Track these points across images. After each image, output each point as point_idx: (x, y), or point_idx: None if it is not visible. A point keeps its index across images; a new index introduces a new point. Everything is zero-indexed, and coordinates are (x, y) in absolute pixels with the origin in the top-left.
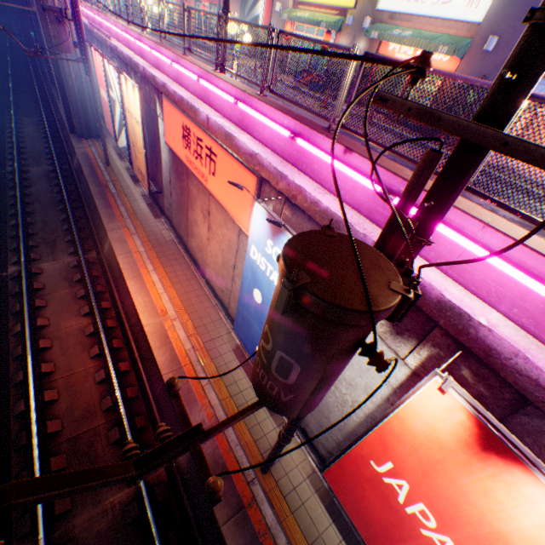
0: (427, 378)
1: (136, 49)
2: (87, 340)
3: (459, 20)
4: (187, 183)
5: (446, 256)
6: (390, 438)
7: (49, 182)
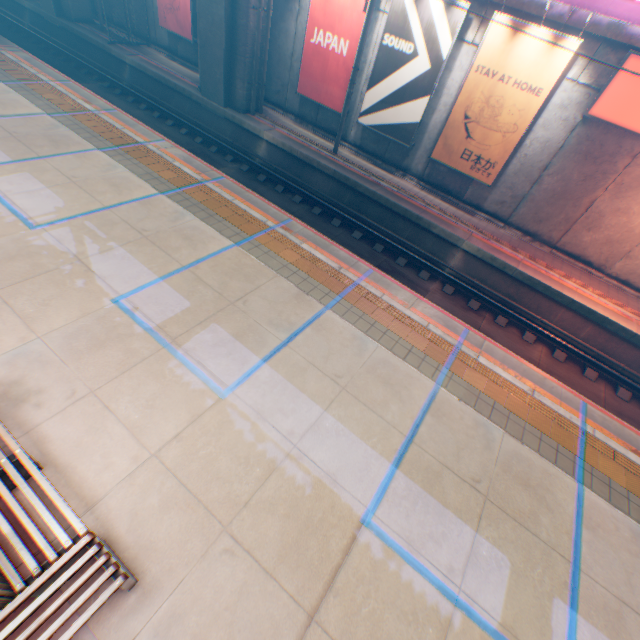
0: None
1: None
2: (566, 366)
3: None
4: (624, 166)
5: None
6: None
7: (268, 188)
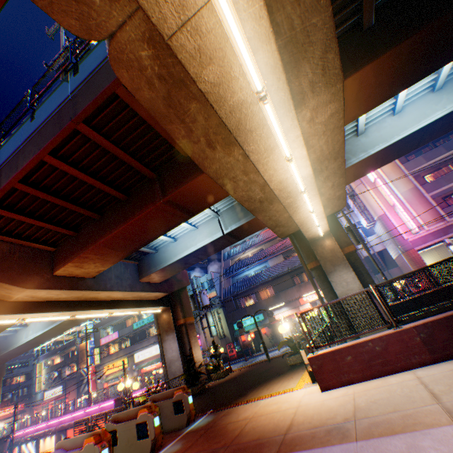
0: None
1: (45, 427)
2: None
3: (156, 354)
4: None
5: None
6: None
7: None
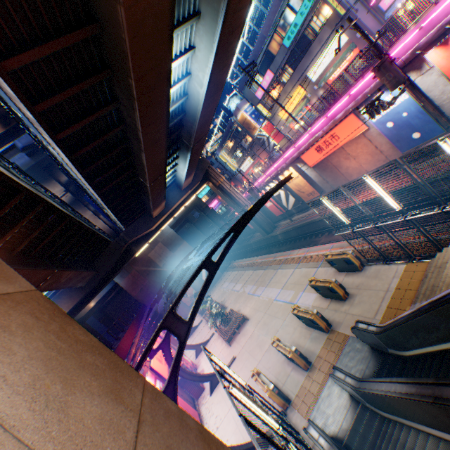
0: (426, 59)
1: (273, 171)
2: None
3: (341, 48)
4: (330, 164)
5: (402, 53)
6: (449, 73)
7: (282, 246)
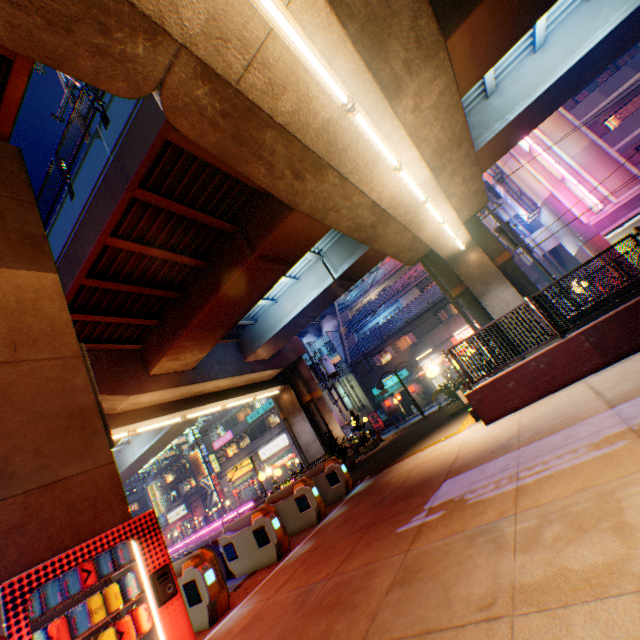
0: None
1: (184, 546)
2: None
3: (285, 445)
4: None
5: None
6: None
7: None
